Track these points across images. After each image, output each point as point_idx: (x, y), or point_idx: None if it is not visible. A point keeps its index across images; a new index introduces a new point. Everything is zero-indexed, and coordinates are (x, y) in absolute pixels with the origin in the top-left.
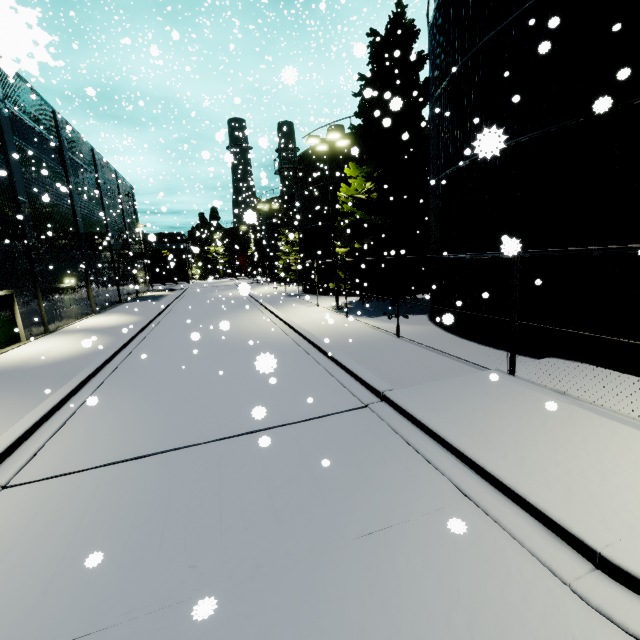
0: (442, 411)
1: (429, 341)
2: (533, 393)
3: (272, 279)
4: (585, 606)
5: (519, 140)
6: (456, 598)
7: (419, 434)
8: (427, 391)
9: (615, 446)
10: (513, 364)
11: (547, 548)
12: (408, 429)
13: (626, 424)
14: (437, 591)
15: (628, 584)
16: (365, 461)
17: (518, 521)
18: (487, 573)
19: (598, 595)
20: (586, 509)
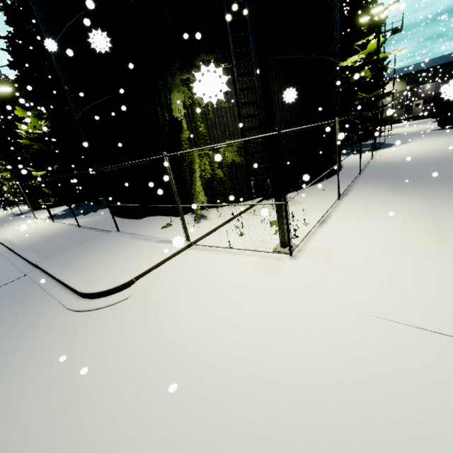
0: (63, 262)
1: (97, 224)
2: (119, 238)
3: (4, 203)
4: (67, 310)
5: (95, 104)
6: (12, 332)
7: (46, 277)
8: (64, 254)
9: (127, 250)
10: (117, 226)
11: (67, 298)
12: (41, 277)
13: (142, 239)
14: (4, 334)
15: (85, 296)
16: (3, 302)
17: (63, 294)
18: (34, 318)
19: (72, 305)
20: (89, 278)
